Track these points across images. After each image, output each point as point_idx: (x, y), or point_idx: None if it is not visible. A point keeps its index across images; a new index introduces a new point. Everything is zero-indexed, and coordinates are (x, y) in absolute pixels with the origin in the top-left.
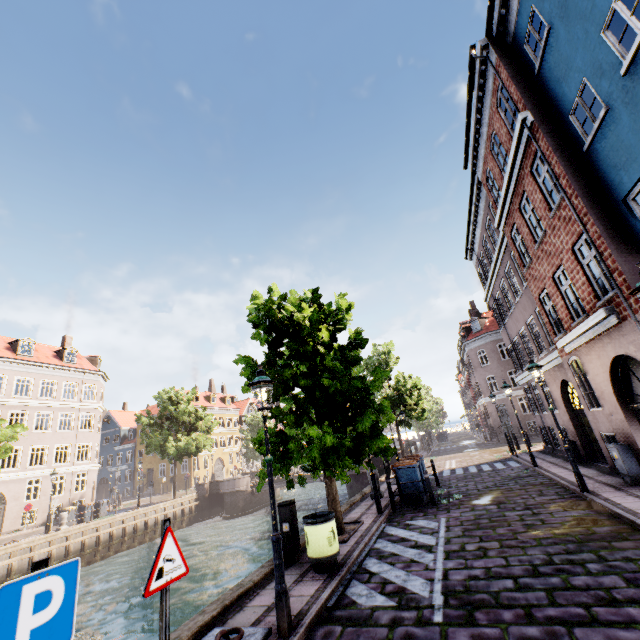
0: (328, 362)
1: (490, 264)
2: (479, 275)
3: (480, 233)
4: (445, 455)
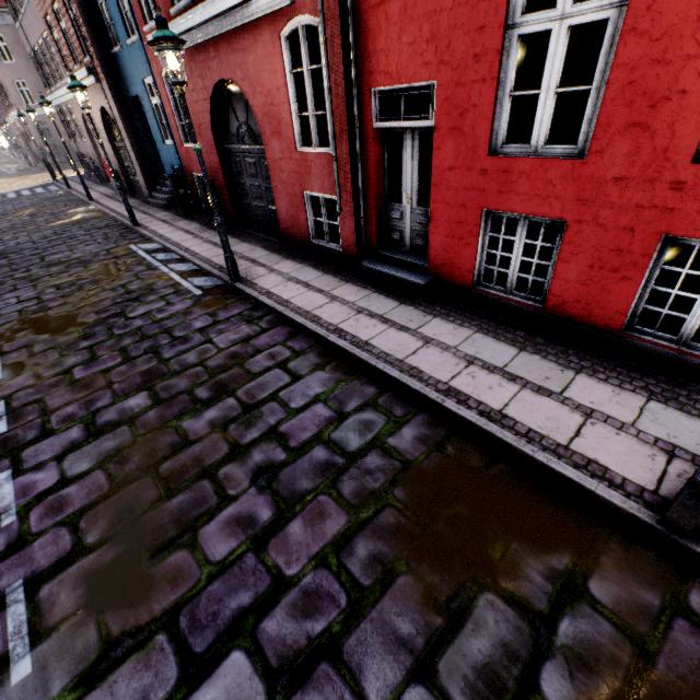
0: None
1: None
2: None
3: None
4: None
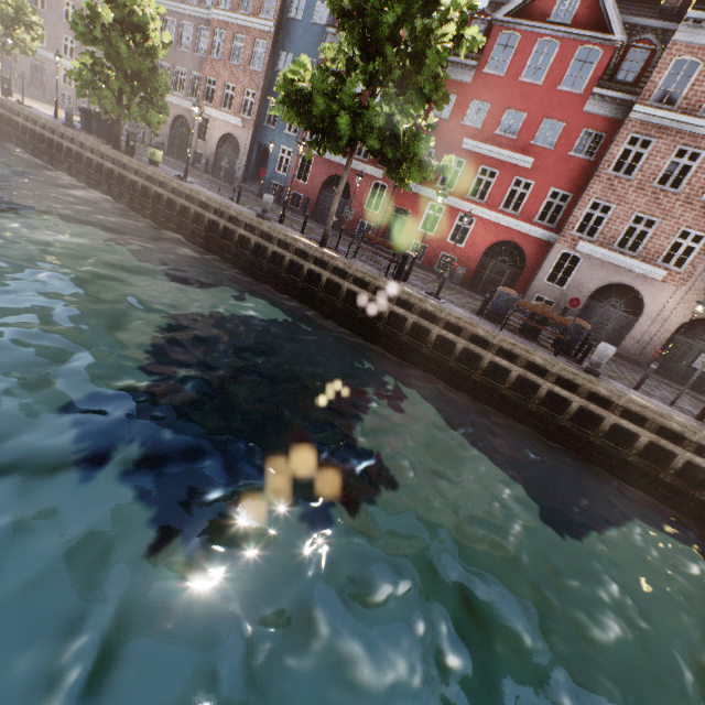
0: (164, 74)
1: None
2: None
3: None
4: None
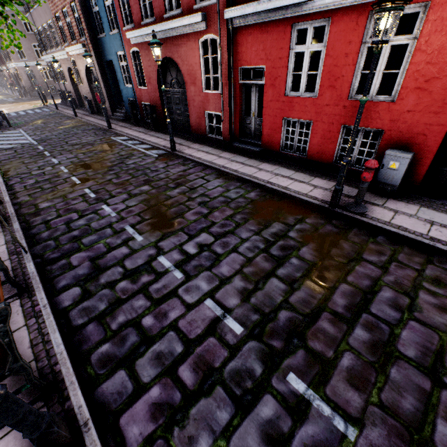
0: None
1: None
2: None
3: None
4: None
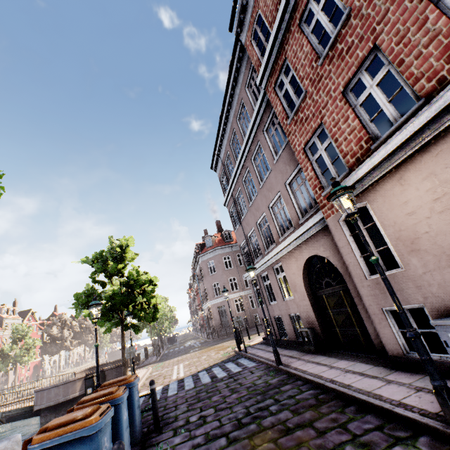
0: None
1: (235, 161)
2: (221, 182)
3: (230, 131)
4: (173, 358)
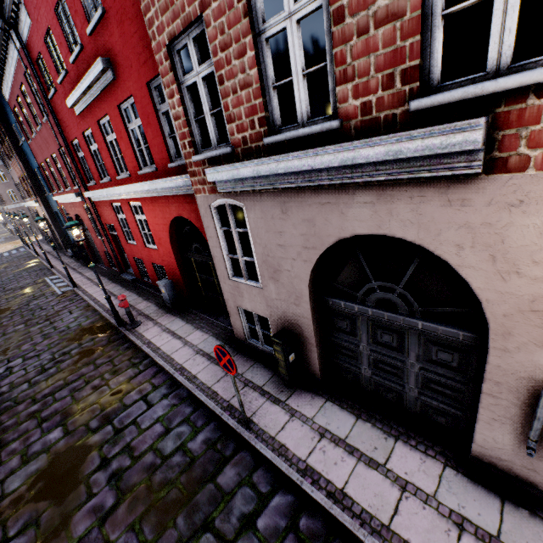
0: None
1: None
2: None
3: None
4: None
